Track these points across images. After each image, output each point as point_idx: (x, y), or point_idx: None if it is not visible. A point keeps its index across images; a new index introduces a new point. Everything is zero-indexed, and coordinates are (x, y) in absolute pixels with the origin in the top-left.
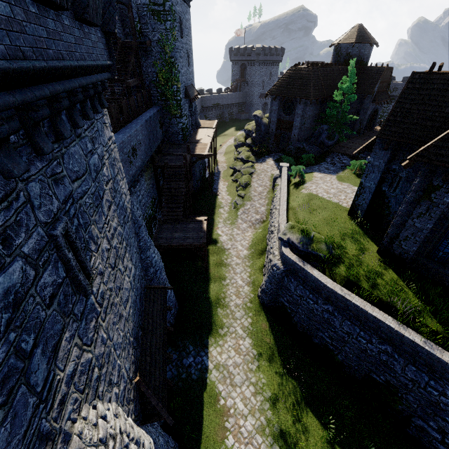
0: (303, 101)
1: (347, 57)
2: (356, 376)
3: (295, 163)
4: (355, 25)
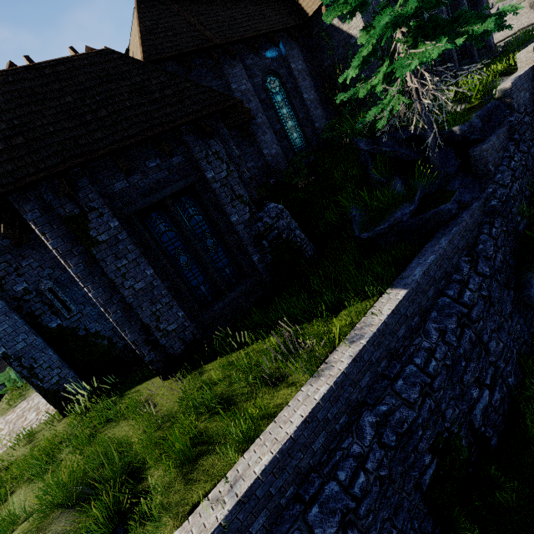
0: None
1: None
2: (431, 532)
3: None
4: None
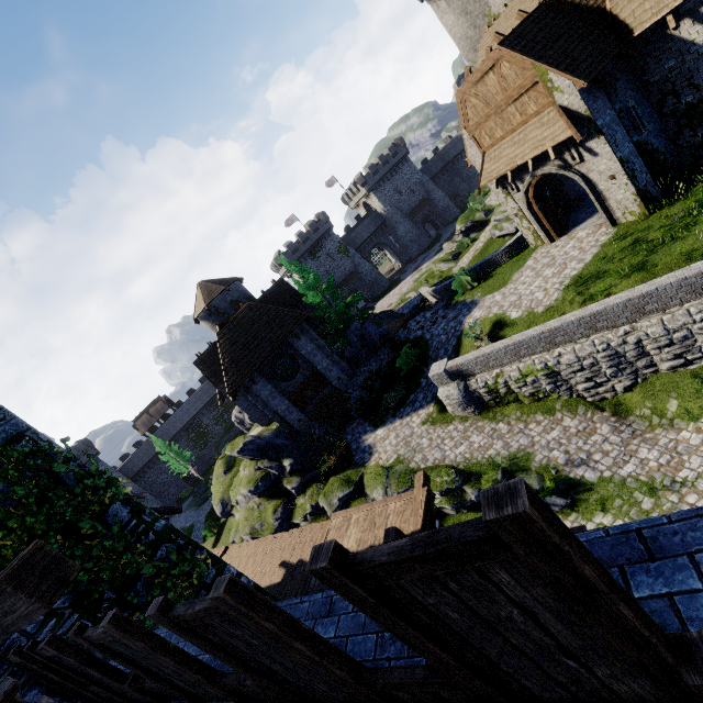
0: (298, 331)
1: (234, 305)
2: None
3: (404, 385)
4: (198, 285)
